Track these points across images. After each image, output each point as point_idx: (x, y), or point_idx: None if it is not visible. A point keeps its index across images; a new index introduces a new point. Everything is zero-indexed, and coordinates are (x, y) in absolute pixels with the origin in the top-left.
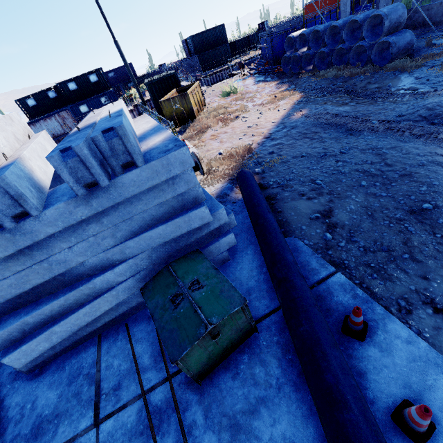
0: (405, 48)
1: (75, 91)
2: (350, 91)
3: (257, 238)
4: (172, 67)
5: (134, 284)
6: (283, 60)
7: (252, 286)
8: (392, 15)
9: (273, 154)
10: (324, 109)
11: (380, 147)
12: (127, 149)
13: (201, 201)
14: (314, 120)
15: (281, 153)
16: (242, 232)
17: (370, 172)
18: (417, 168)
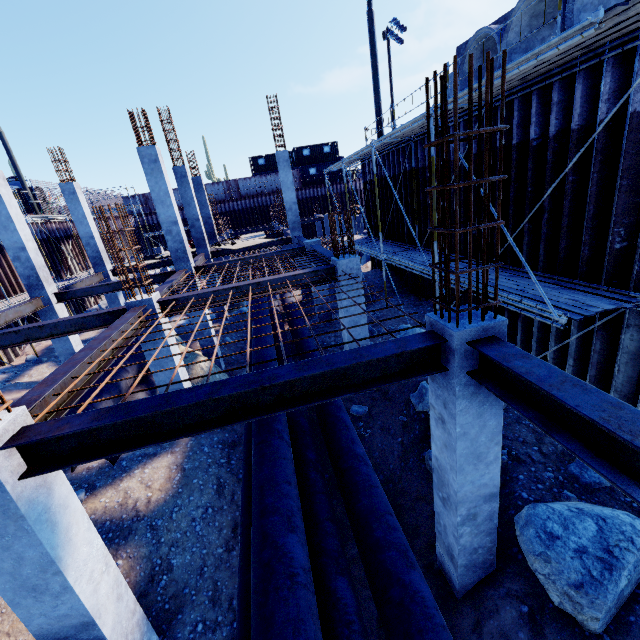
0: None
1: (307, 158)
2: None
3: None
4: None
5: None
6: None
7: None
8: None
9: None
10: None
11: None
12: None
13: None
14: None
15: None
16: None
17: None
18: None
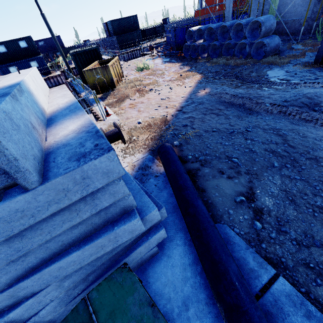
0: (275, 48)
1: (5, 54)
2: (239, 77)
3: (188, 229)
4: (94, 43)
5: (37, 322)
6: (184, 47)
7: (189, 294)
8: (266, 23)
9: (187, 127)
10: (223, 90)
11: (279, 128)
12: (1, 166)
13: (131, 208)
14: (217, 98)
15: (194, 126)
16: (168, 213)
17: (278, 153)
18: (319, 152)
